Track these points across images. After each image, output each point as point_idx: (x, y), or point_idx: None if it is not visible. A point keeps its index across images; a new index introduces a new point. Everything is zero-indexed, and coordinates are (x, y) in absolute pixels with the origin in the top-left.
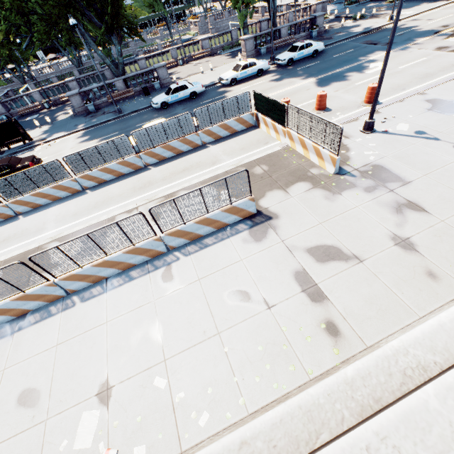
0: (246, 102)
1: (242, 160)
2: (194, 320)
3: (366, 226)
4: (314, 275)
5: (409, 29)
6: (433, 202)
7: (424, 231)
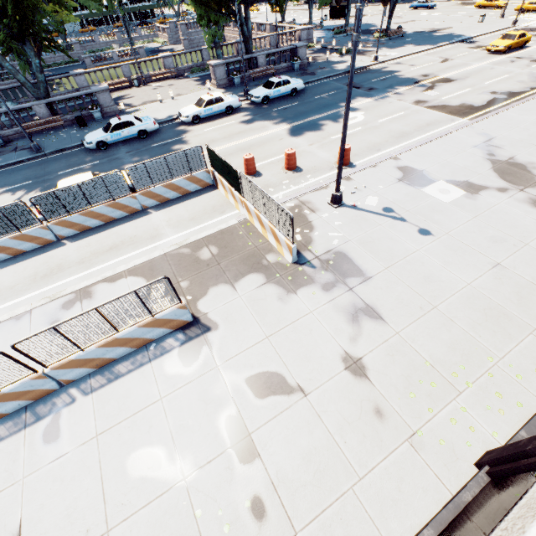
0: (198, 158)
1: (188, 238)
2: (77, 510)
3: (318, 341)
4: (249, 420)
5: (392, 74)
6: (391, 306)
7: (378, 348)
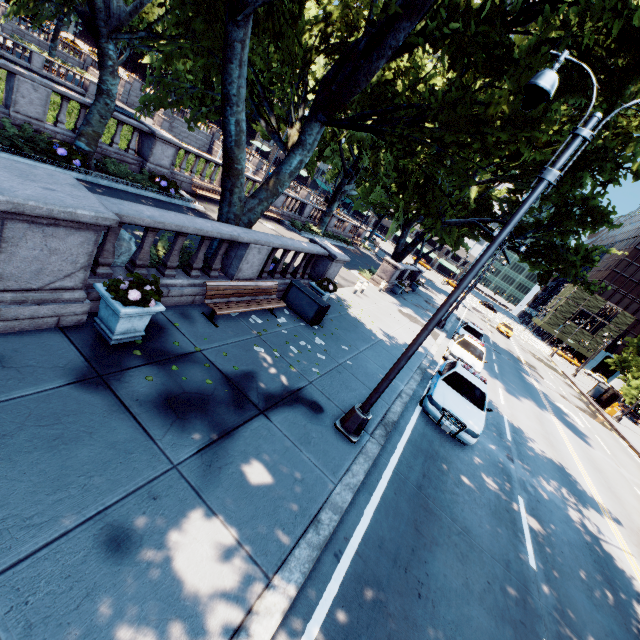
0: None
1: None
2: None
3: None
4: None
5: (489, 338)
6: None
7: None
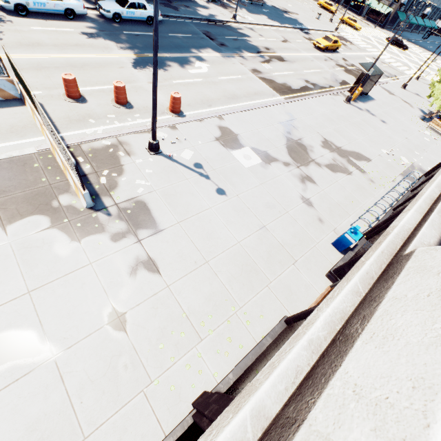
0: None
1: None
2: None
3: (87, 296)
4: None
5: (244, 37)
6: (171, 260)
7: (146, 301)
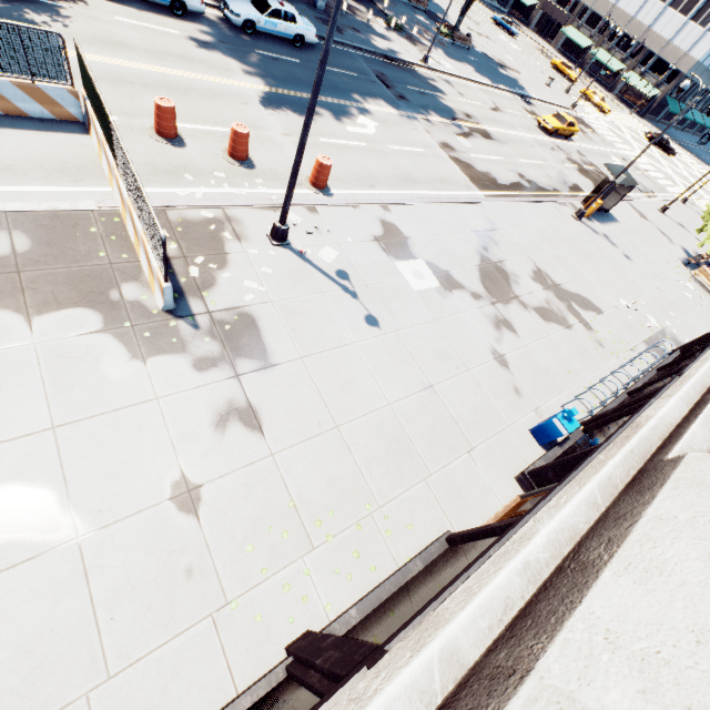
0: (54, 56)
1: None
2: None
3: (144, 449)
4: None
5: (435, 92)
6: (282, 414)
7: (234, 473)
